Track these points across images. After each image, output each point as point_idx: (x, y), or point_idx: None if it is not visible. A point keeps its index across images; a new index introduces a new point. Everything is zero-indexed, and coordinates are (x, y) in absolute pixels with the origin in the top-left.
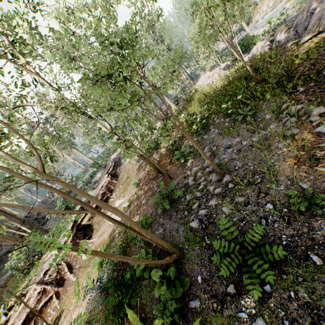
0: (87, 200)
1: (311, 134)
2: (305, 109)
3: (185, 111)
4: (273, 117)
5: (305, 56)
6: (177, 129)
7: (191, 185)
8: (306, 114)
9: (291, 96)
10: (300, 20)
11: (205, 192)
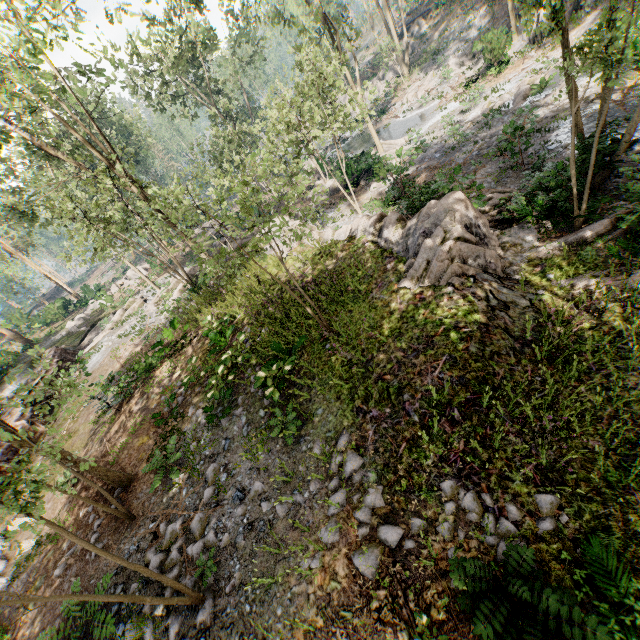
0: None
1: (347, 566)
2: (365, 473)
3: (222, 298)
4: (323, 456)
5: (398, 329)
6: (187, 362)
7: (152, 579)
8: (363, 488)
9: (358, 419)
10: (414, 229)
11: (162, 631)
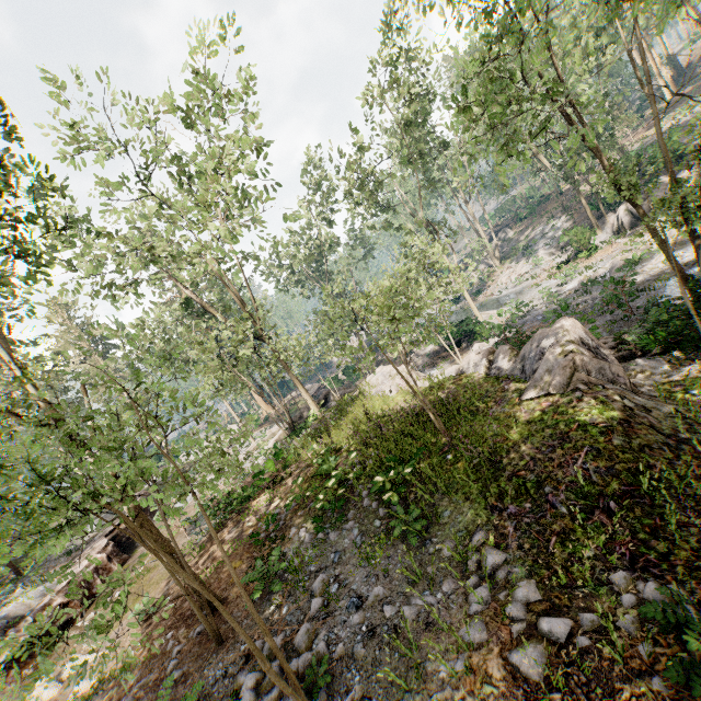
0: (5, 622)
1: (503, 666)
2: (510, 569)
3: (327, 433)
4: (455, 556)
5: (527, 431)
6: (292, 483)
7: None
8: (510, 584)
9: (493, 516)
10: (529, 353)
11: None
